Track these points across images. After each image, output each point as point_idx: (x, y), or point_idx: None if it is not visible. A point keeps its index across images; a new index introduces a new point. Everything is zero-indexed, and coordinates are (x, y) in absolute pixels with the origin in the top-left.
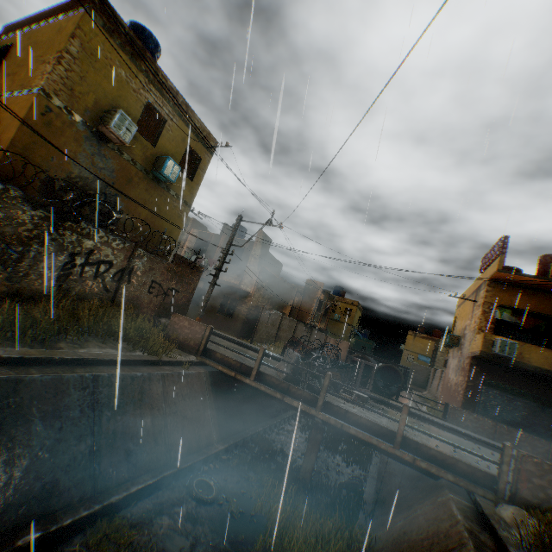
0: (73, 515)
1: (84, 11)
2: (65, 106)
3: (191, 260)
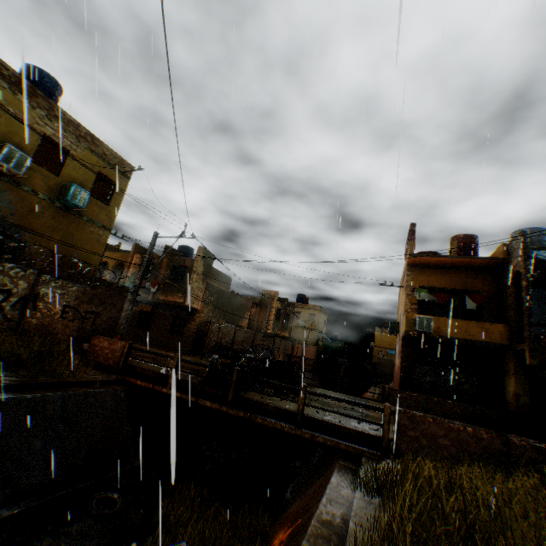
0: None
1: None
2: None
3: None
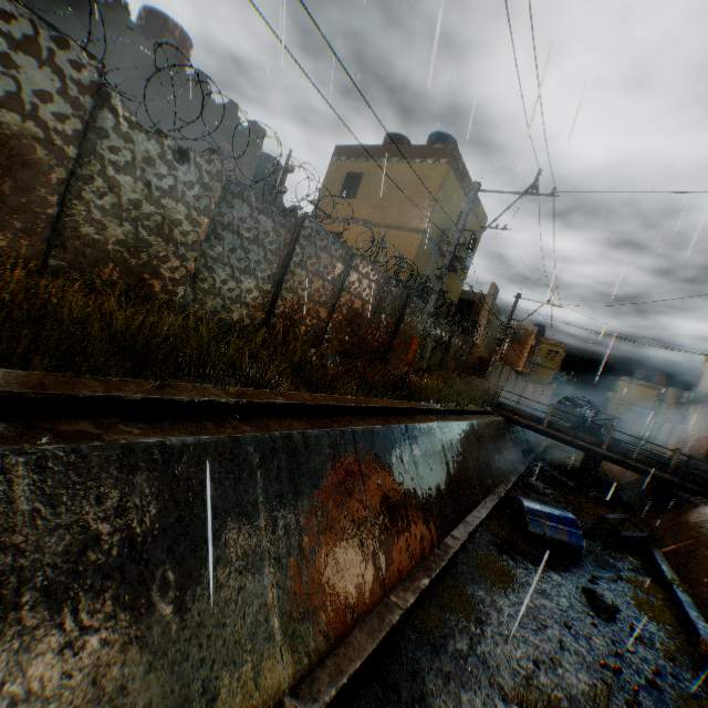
0: (508, 485)
1: (447, 164)
2: (430, 236)
3: None
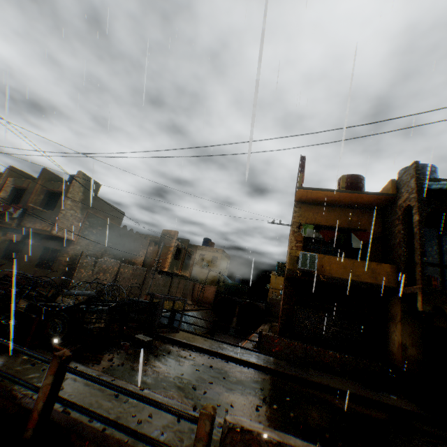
0: None
1: None
2: None
3: (2, 209)
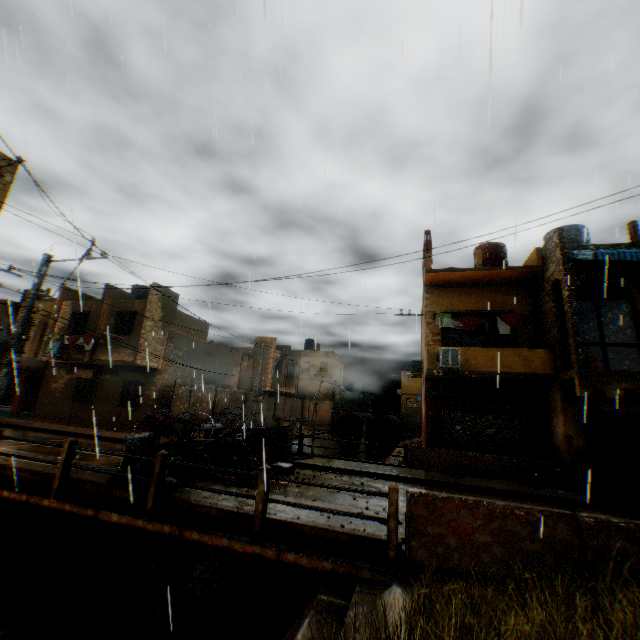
0: None
1: None
2: None
3: (66, 342)
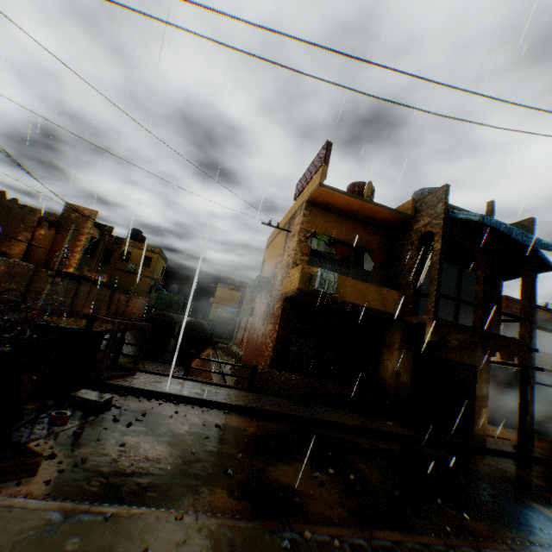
0: None
1: None
2: None
3: None
